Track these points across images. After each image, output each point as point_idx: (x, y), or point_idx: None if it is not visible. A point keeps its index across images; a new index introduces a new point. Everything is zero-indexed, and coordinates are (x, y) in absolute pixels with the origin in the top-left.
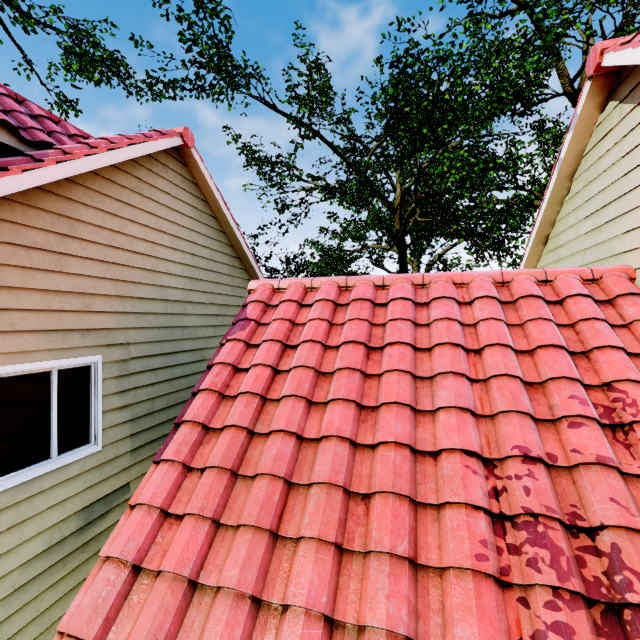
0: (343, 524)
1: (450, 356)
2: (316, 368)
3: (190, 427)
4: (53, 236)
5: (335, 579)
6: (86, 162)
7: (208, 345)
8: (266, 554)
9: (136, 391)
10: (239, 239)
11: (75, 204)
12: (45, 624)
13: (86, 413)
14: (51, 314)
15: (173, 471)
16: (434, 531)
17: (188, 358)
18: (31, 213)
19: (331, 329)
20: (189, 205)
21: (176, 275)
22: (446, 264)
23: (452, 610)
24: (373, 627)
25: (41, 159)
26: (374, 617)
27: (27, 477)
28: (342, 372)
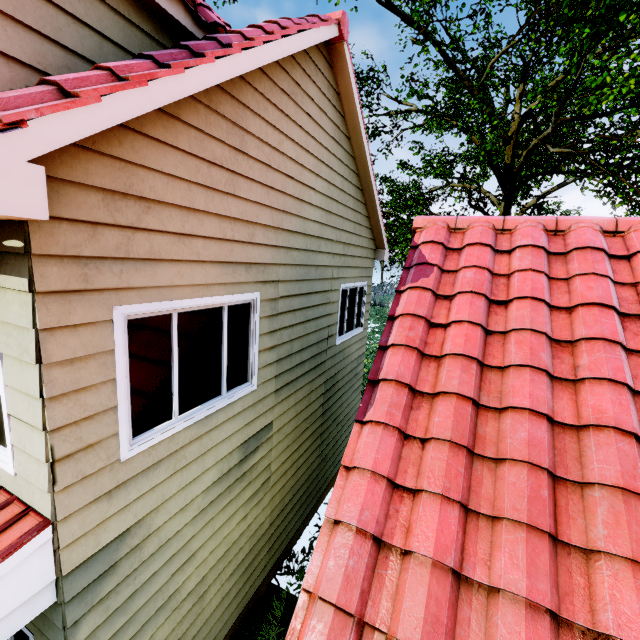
0: None
1: None
2: (548, 334)
3: (395, 387)
4: (228, 150)
5: None
6: (264, 52)
7: (332, 287)
8: (551, 561)
9: (281, 332)
10: (369, 167)
11: (245, 110)
12: (217, 540)
13: (245, 352)
14: (225, 244)
15: (389, 436)
16: None
17: (318, 300)
18: (211, 119)
19: (550, 284)
20: (330, 120)
21: (315, 206)
22: (541, 210)
23: None
24: None
25: (228, 43)
26: None
27: (207, 412)
28: (592, 343)
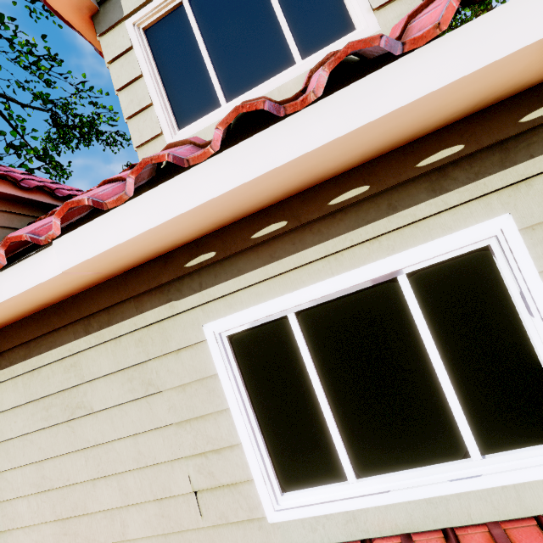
0: None
1: None
2: None
3: None
4: None
5: None
6: None
7: None
8: None
9: None
10: None
11: None
12: None
13: None
14: None
15: None
16: None
17: None
18: None
19: None
20: None
21: None
22: None
23: None
24: None
25: None
26: None
27: None
28: None
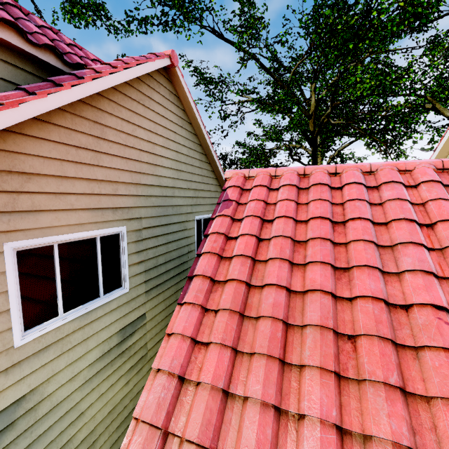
0: (337, 357)
1: (407, 229)
2: (292, 237)
3: (201, 279)
4: (91, 138)
5: (338, 398)
6: (110, 79)
7: (188, 219)
8: (279, 375)
9: (146, 251)
10: (207, 140)
11: (103, 113)
12: (104, 401)
13: (118, 266)
14: (94, 197)
15: (195, 311)
16: (416, 367)
17: (176, 228)
18: (76, 120)
19: (298, 207)
20: (174, 114)
21: (167, 167)
22: (342, 158)
23: (446, 431)
24: (379, 437)
25: (82, 76)
26: (379, 430)
27: (87, 309)
28: (315, 241)
